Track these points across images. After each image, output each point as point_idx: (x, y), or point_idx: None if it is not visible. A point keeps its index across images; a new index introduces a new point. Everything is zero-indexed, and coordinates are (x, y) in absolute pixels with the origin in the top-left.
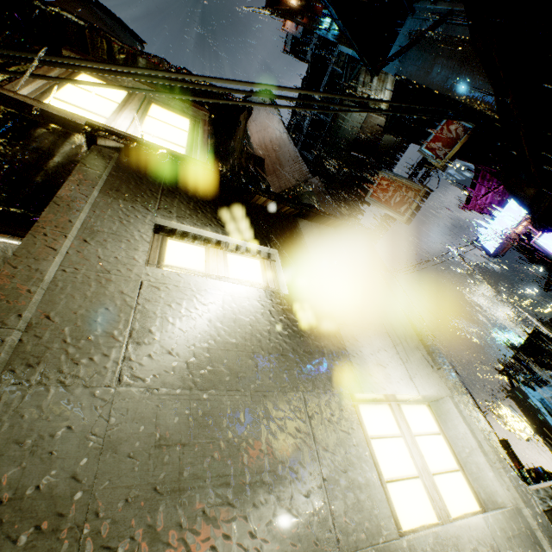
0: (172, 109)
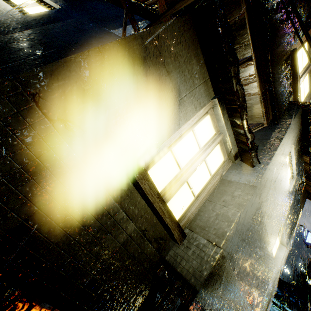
0: (309, 80)
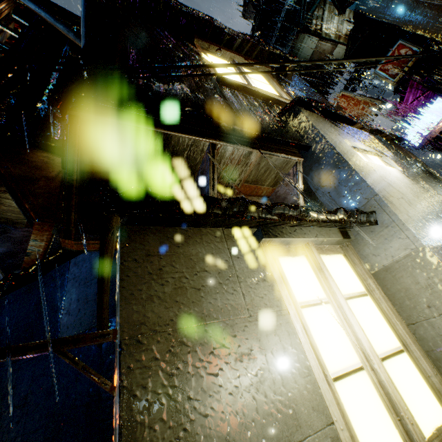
0: (250, 70)
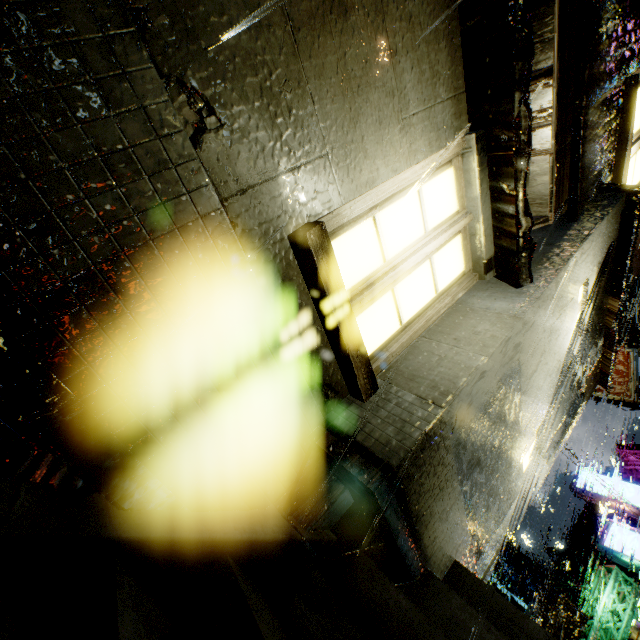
0: None
